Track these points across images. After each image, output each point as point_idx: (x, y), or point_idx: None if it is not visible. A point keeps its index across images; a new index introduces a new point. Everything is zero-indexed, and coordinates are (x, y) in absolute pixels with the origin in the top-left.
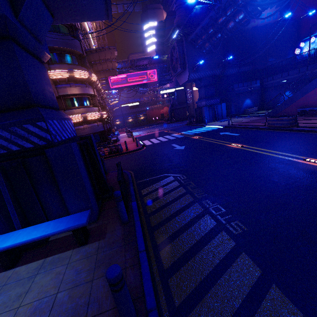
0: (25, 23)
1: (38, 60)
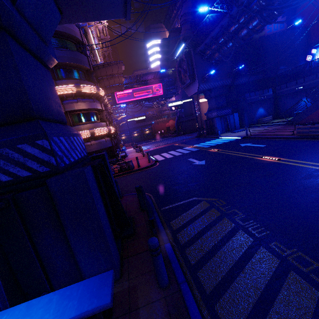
0: (25, 14)
1: (42, 64)
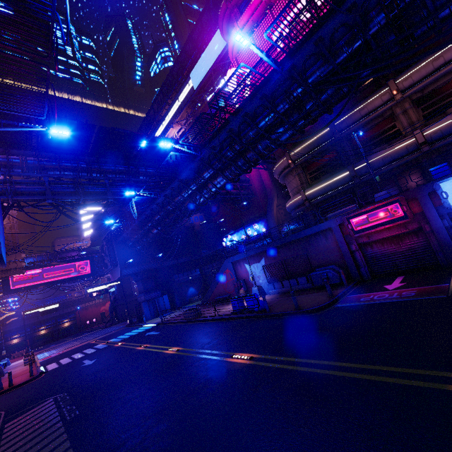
0: None
1: None
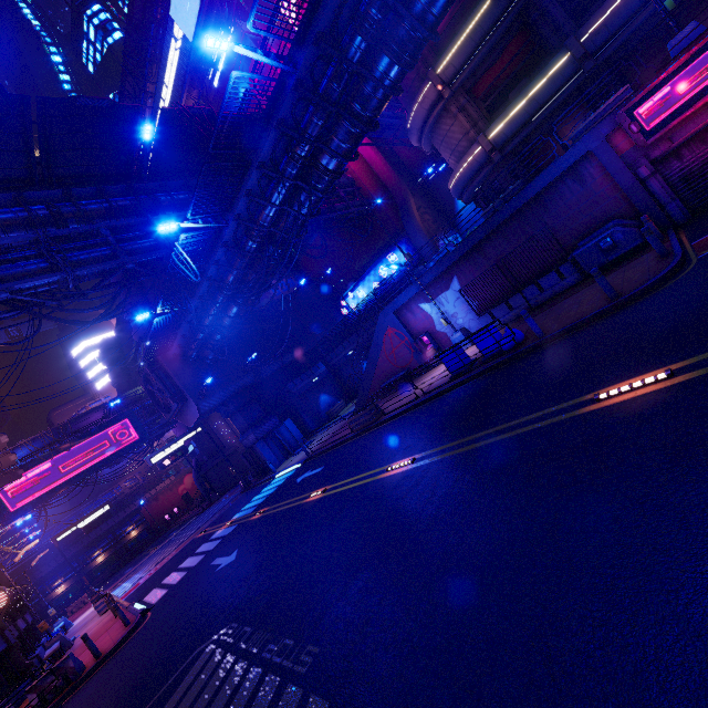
0: None
1: None
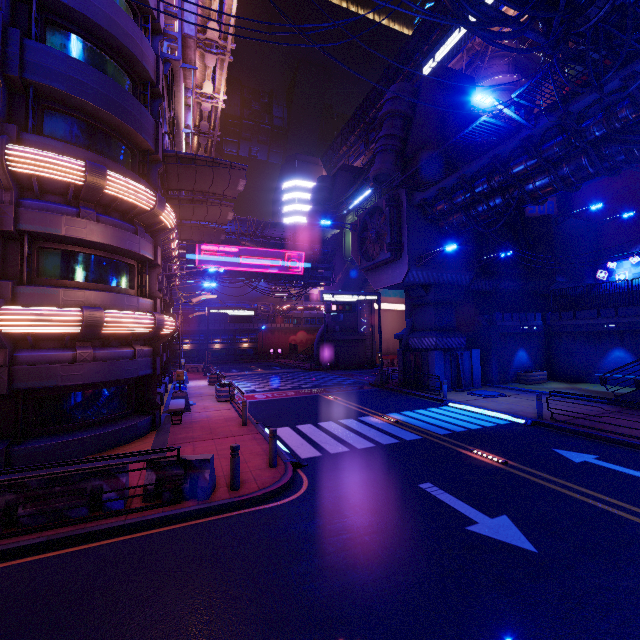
0: None
1: None
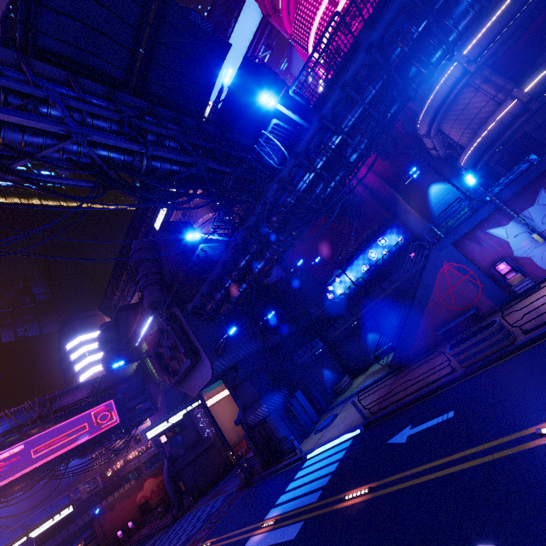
0: None
1: None
